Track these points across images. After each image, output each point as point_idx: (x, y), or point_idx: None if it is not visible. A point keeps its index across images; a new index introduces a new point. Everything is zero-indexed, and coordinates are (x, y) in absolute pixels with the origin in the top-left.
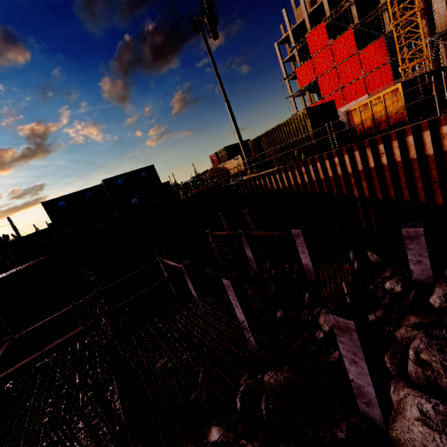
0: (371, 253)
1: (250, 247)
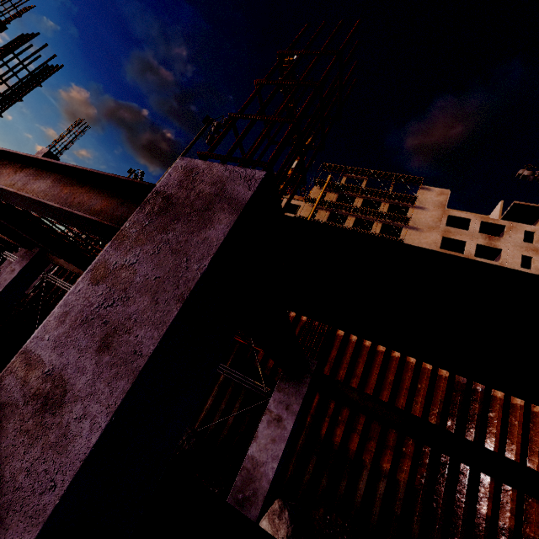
0: None
1: None
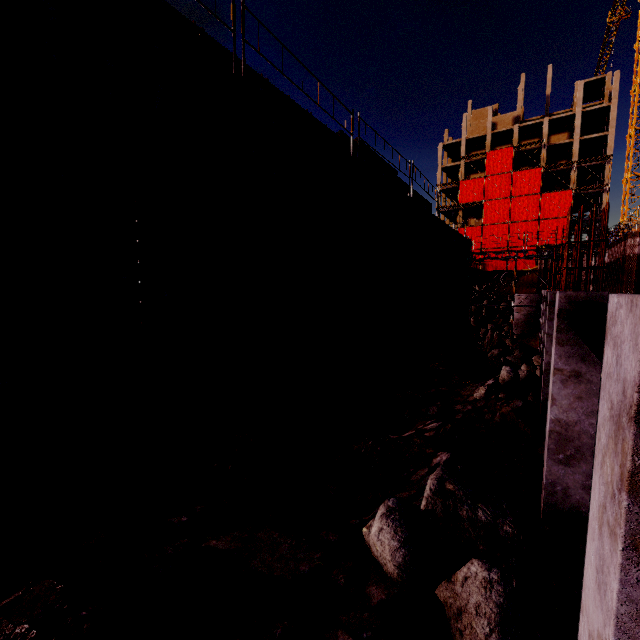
0: None
1: None
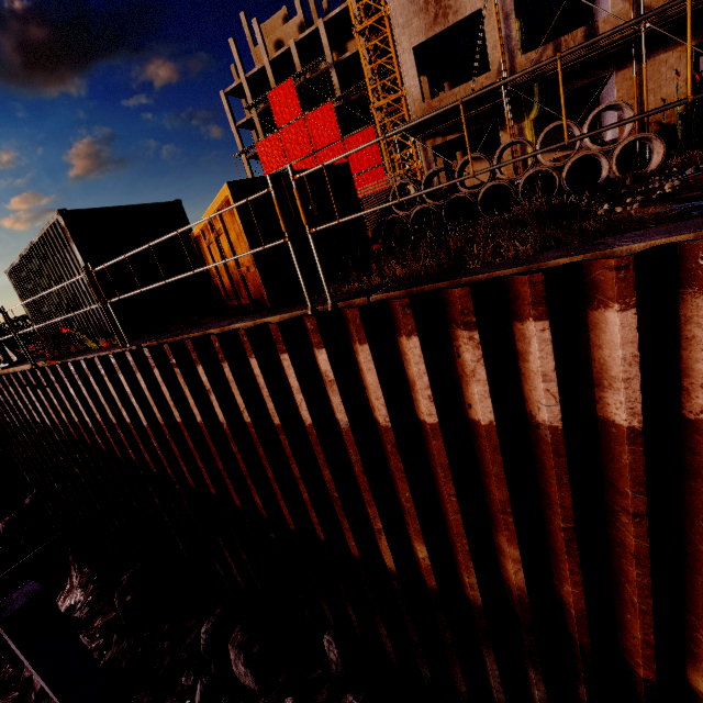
0: (234, 655)
1: None
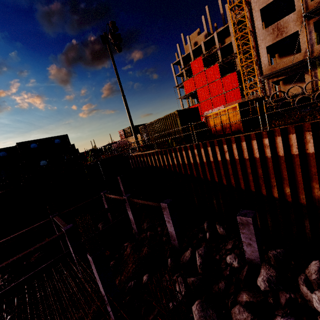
0: (218, 227)
1: (132, 211)
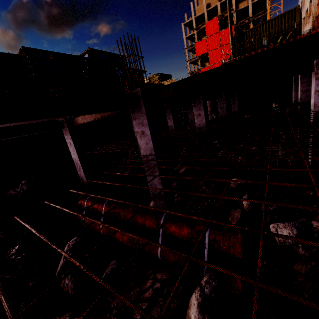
0: None
1: (238, 103)
